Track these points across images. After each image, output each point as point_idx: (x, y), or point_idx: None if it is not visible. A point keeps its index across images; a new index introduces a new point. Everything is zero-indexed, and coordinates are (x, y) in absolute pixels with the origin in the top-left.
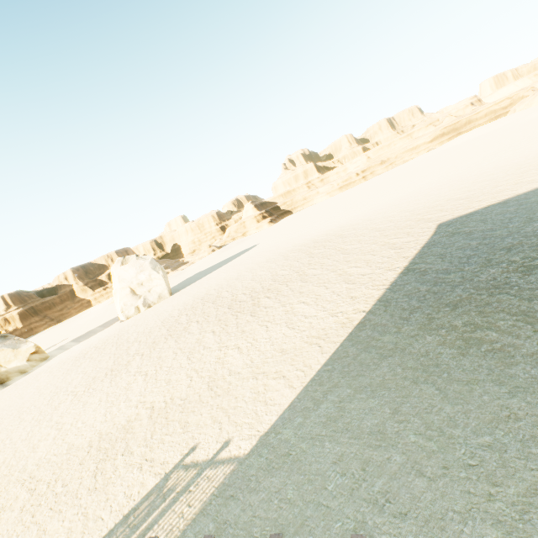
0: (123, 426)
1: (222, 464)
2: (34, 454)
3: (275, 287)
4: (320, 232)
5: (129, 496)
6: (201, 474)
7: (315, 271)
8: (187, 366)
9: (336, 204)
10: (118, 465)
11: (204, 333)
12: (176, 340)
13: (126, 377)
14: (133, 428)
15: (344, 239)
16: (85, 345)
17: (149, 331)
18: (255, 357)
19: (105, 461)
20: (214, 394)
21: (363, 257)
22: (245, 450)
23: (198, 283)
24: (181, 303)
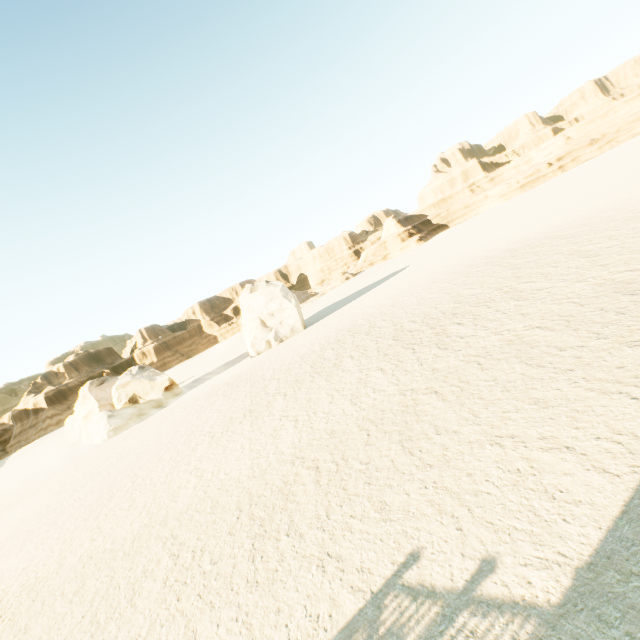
0: (279, 489)
1: (497, 611)
2: (174, 504)
3: (465, 310)
4: (513, 239)
5: (315, 618)
6: (452, 620)
7: (536, 284)
8: (355, 414)
9: (523, 206)
10: (284, 551)
11: (367, 371)
12: (326, 379)
13: (270, 420)
14: (294, 494)
15: (570, 239)
16: (216, 382)
17: (287, 368)
18: (477, 409)
19: (263, 539)
20: (420, 462)
21: (639, 256)
22: (545, 592)
23: (337, 314)
24: (321, 336)
